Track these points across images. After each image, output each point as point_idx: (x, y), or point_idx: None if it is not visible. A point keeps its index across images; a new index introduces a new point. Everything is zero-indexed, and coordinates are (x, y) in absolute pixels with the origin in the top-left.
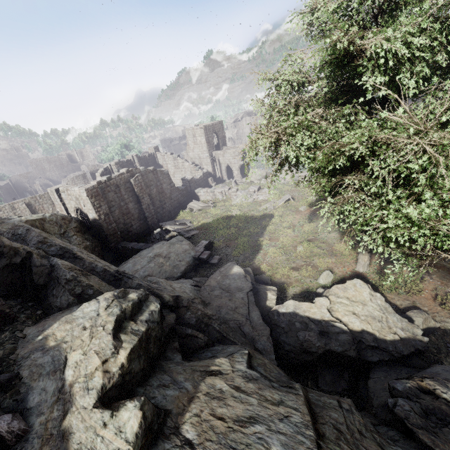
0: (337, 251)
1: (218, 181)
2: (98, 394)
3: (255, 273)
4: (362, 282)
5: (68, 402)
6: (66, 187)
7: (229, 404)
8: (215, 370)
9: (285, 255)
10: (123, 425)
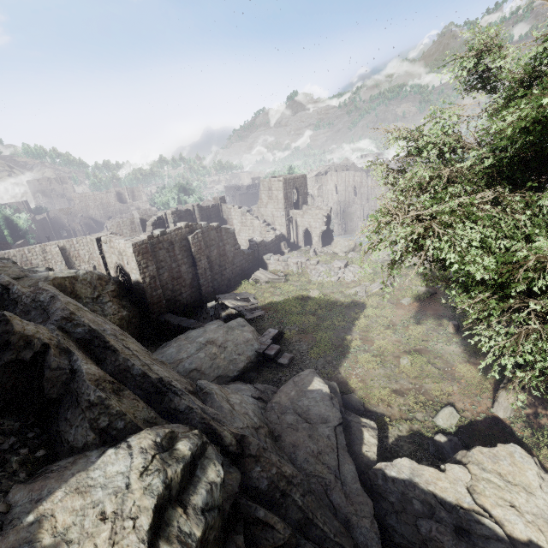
0: (461, 375)
1: (292, 246)
2: None
3: (341, 390)
4: (524, 452)
5: None
6: (110, 237)
7: None
8: None
9: (383, 368)
10: None
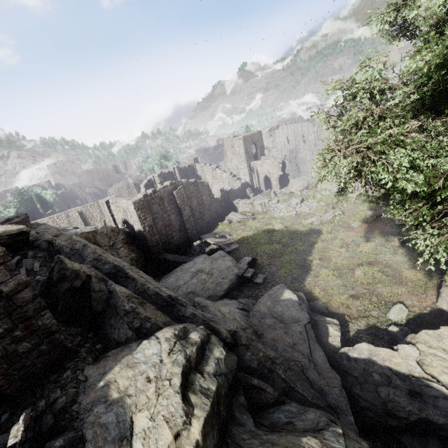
0: (408, 279)
1: (255, 191)
2: None
3: (307, 299)
4: None
5: None
6: (115, 199)
7: None
8: None
9: (340, 279)
10: None
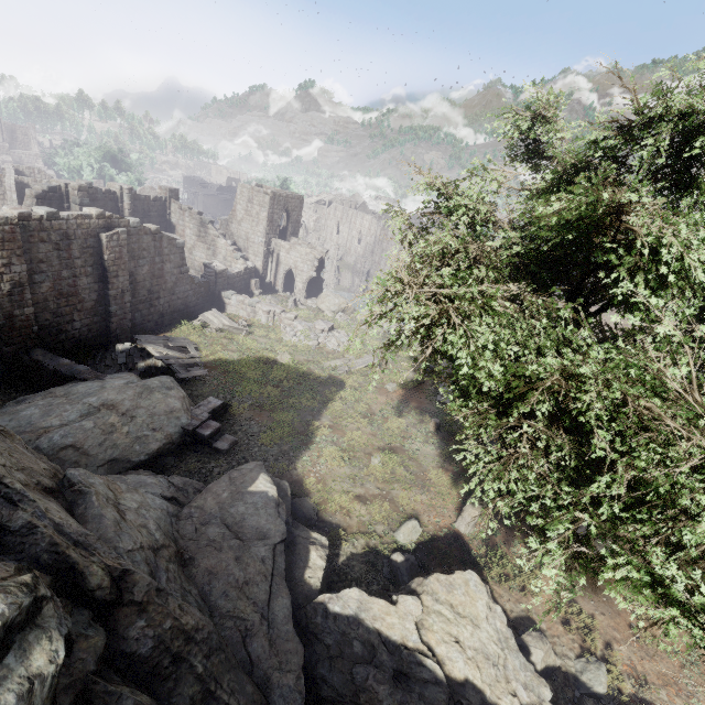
0: (433, 483)
1: (266, 287)
2: None
3: (293, 491)
4: (479, 579)
5: None
6: None
7: None
8: None
9: (350, 467)
10: None
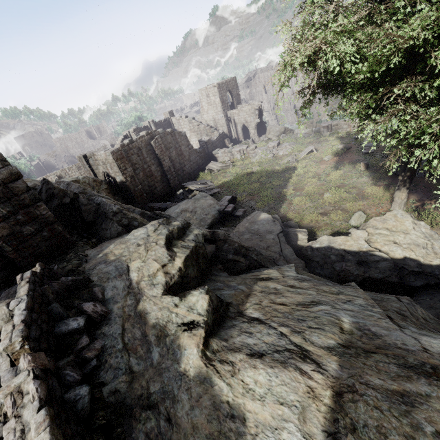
0: (369, 194)
1: (234, 142)
2: (163, 287)
3: (282, 221)
4: (404, 212)
5: (138, 294)
6: (92, 152)
7: (287, 296)
8: (265, 277)
9: (311, 203)
10: (193, 305)
